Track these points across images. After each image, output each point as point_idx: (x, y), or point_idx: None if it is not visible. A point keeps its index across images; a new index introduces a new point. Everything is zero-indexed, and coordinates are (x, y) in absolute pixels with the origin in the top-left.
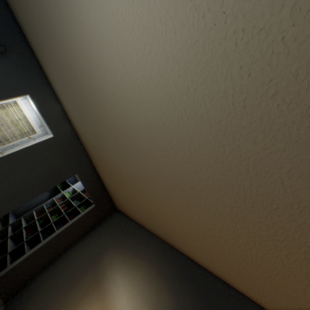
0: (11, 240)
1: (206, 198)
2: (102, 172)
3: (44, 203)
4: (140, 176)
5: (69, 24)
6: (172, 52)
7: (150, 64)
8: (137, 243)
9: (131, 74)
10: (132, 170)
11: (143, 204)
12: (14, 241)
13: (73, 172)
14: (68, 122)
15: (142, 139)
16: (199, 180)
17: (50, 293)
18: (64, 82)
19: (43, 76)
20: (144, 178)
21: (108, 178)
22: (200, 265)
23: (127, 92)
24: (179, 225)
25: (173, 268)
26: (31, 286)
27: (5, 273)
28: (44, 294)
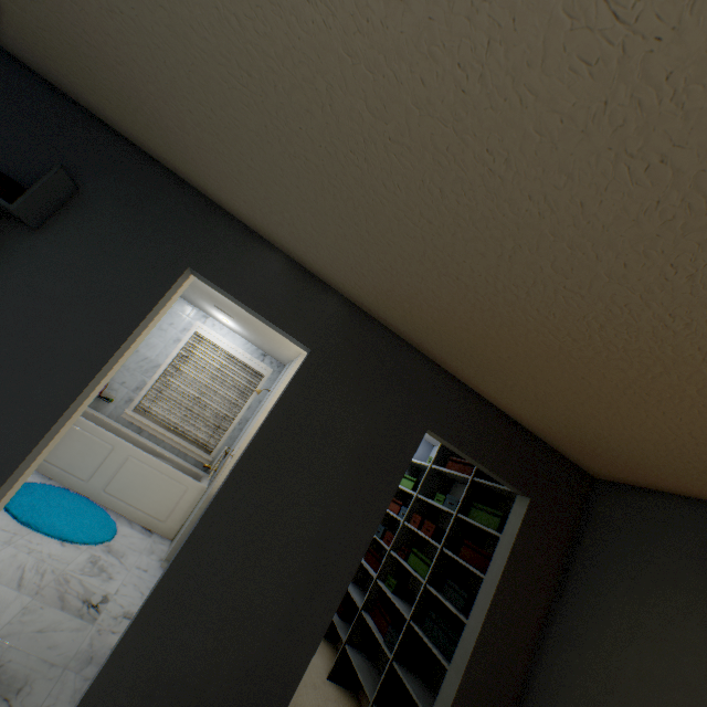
0: (354, 652)
1: None
2: (503, 387)
3: None
4: None
5: None
6: None
7: None
8: None
9: None
10: None
11: None
12: (360, 648)
13: (415, 430)
14: (321, 290)
15: None
16: None
17: None
18: (243, 133)
19: (191, 196)
20: None
21: (541, 397)
22: None
23: None
24: None
25: None
26: None
27: None
28: None
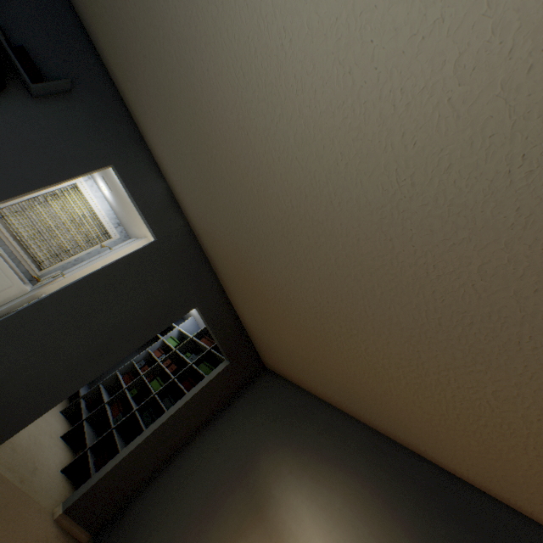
0: (88, 425)
1: (532, 354)
2: (241, 302)
3: (130, 357)
4: (338, 307)
5: (206, 8)
6: (523, 7)
7: (433, 55)
8: (321, 434)
9: (364, 91)
10: (320, 297)
11: (334, 361)
12: (93, 426)
13: (190, 304)
14: (178, 213)
15: (362, 233)
16: (521, 316)
17: (171, 526)
18: (177, 135)
19: (133, 130)
20: (348, 312)
21: (253, 312)
22: (469, 483)
23: (342, 133)
24: (426, 406)
25: (408, 487)
26: (134, 510)
27: (91, 488)
28: (161, 527)
